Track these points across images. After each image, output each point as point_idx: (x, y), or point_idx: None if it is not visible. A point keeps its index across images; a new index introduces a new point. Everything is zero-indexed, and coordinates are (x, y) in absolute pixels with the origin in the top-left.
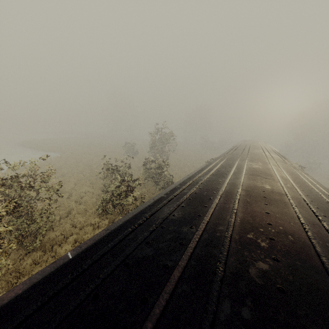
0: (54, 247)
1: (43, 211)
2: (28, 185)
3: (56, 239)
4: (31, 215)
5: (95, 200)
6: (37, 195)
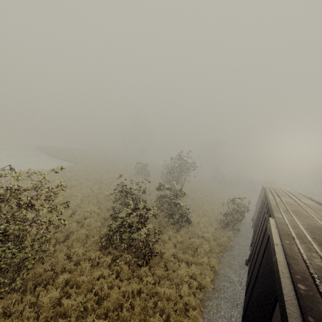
0: (38, 287)
1: (37, 236)
2: (27, 202)
3: (43, 275)
4: (21, 240)
5: (99, 224)
6: (36, 216)
